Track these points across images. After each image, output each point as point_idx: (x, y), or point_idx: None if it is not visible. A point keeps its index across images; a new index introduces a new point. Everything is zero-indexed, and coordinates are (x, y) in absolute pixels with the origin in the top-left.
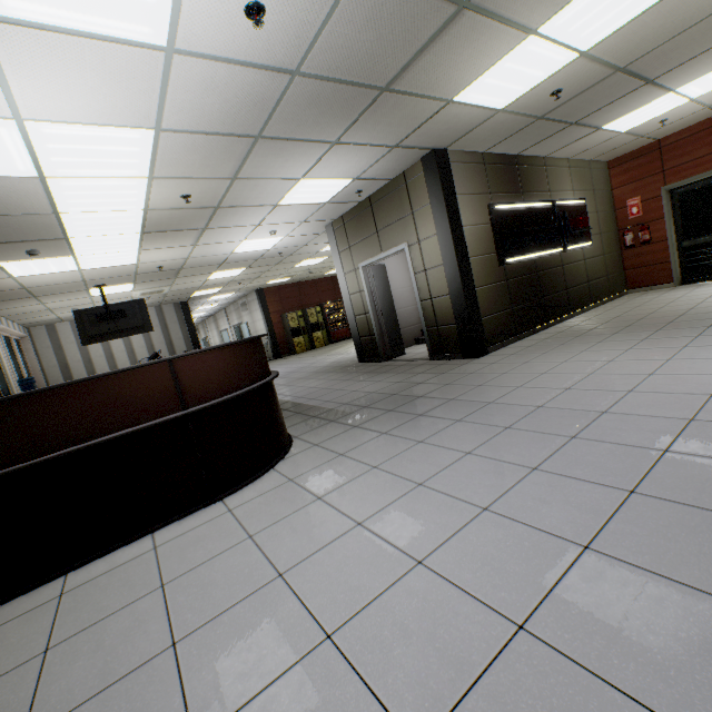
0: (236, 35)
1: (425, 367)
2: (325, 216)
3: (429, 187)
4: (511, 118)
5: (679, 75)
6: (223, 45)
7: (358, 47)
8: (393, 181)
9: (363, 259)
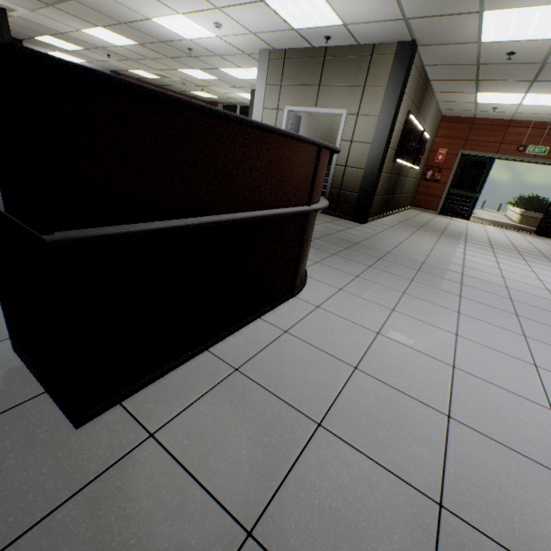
0: None
1: (325, 218)
2: (275, 40)
3: (393, 73)
4: (472, 52)
5: (543, 86)
6: None
7: None
8: (359, 47)
9: (291, 104)
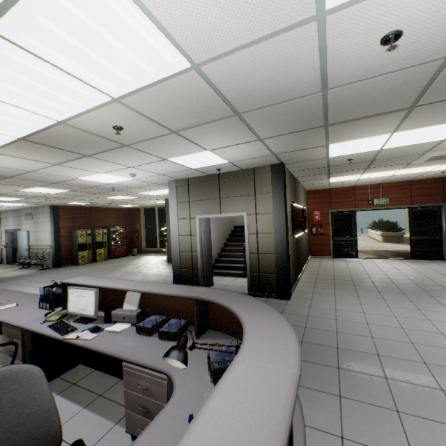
0: (358, 42)
1: None
2: (179, 175)
3: (274, 183)
4: (323, 162)
5: (373, 169)
6: (342, 42)
7: (363, 97)
8: (243, 170)
9: (200, 213)
